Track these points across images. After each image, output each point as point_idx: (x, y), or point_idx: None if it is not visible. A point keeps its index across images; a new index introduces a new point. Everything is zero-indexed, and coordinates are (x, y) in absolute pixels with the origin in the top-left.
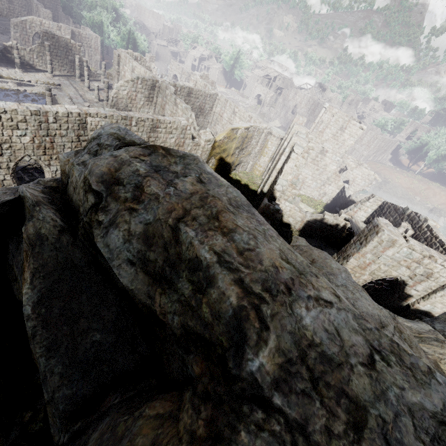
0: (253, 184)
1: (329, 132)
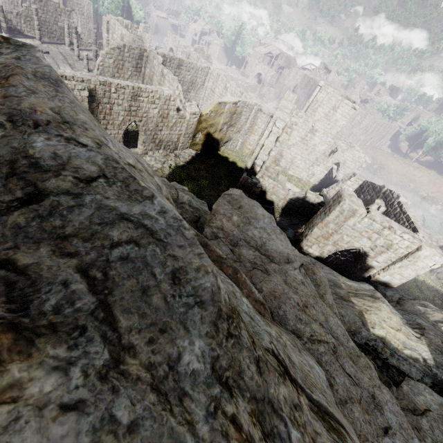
0: (241, 162)
1: (322, 112)
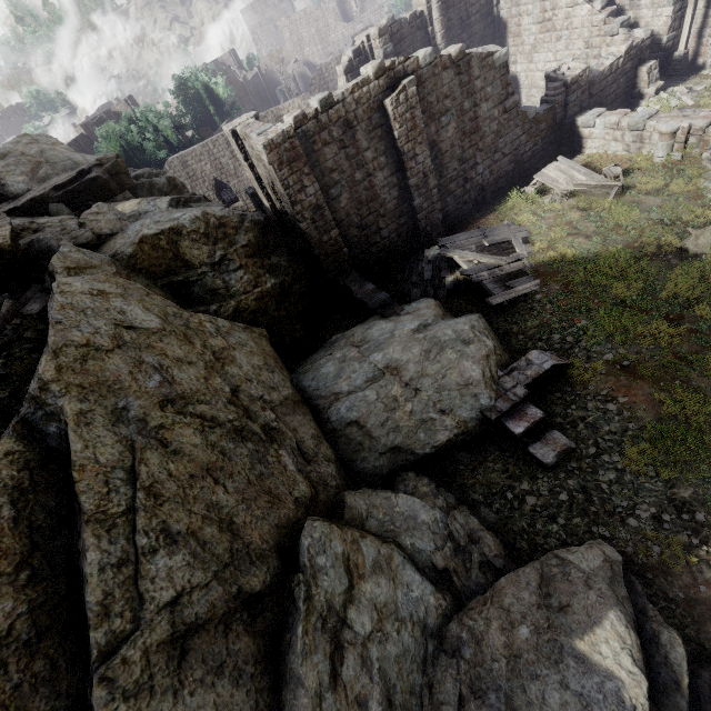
0: None
1: None
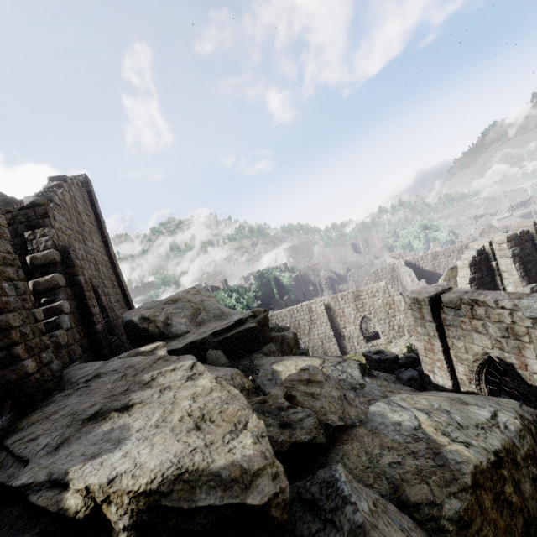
0: None
1: None
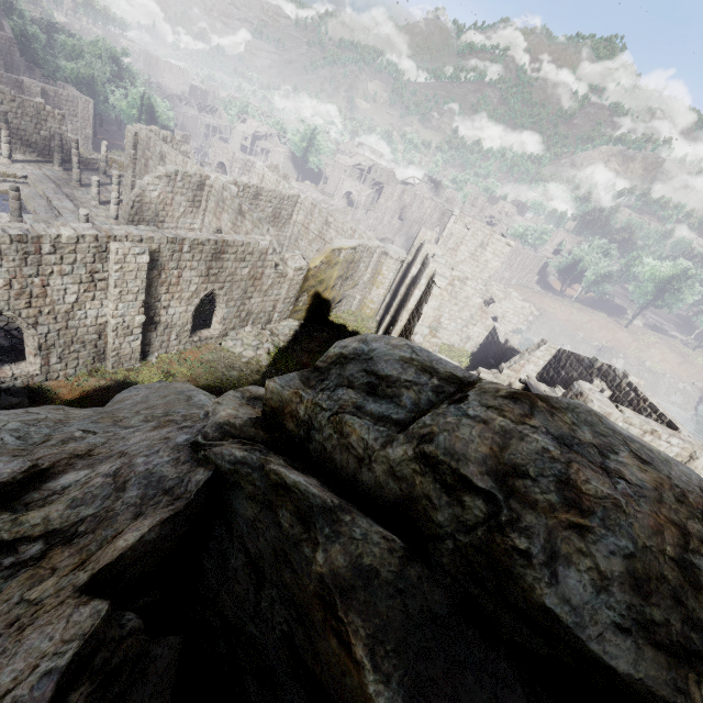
0: (365, 330)
1: (466, 250)
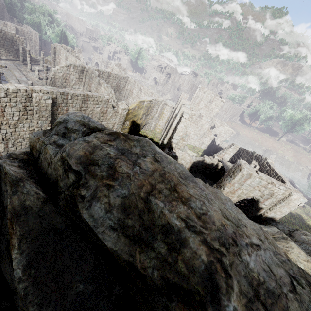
0: (156, 138)
1: (203, 103)
